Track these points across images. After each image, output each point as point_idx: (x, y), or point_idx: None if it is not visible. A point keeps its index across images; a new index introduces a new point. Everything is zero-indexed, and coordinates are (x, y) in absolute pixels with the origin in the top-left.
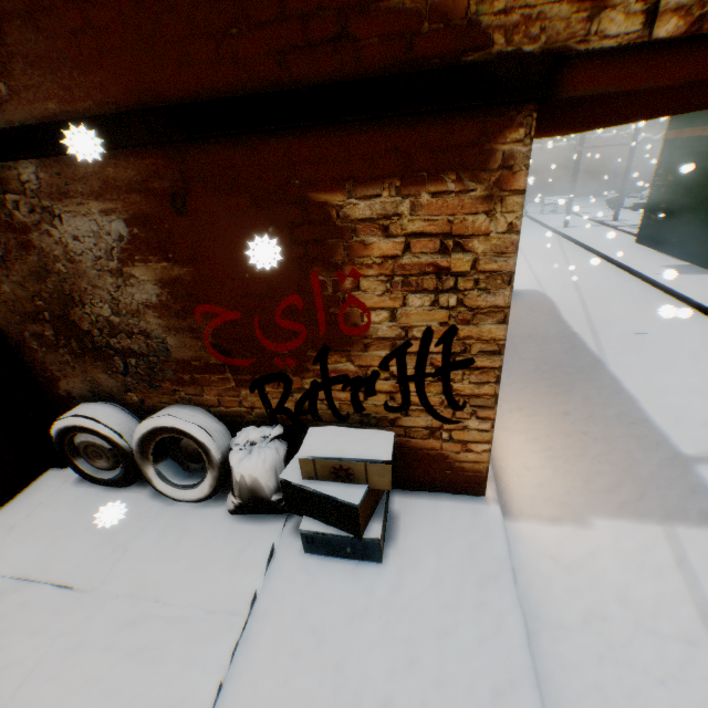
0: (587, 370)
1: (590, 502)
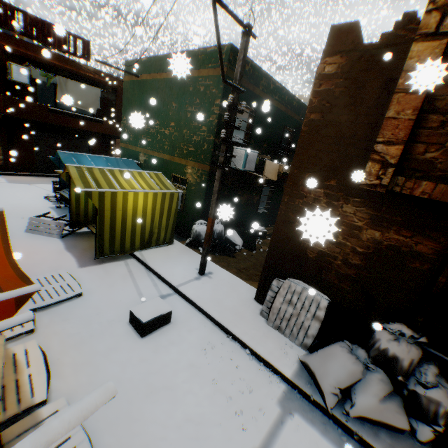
0: None
1: (10, 178)
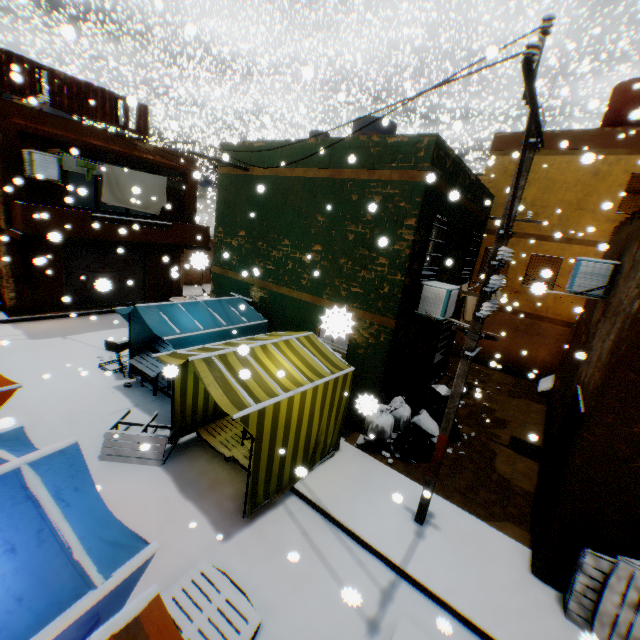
0: (117, 326)
1: (28, 329)
